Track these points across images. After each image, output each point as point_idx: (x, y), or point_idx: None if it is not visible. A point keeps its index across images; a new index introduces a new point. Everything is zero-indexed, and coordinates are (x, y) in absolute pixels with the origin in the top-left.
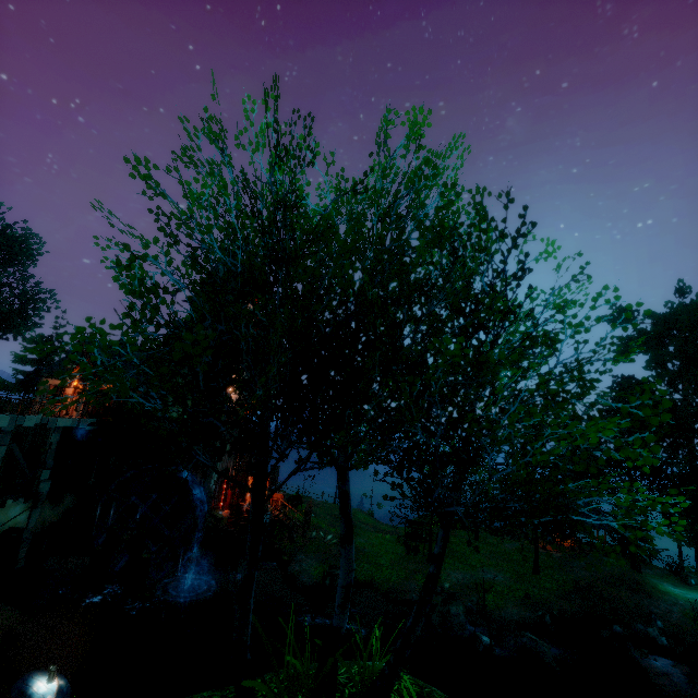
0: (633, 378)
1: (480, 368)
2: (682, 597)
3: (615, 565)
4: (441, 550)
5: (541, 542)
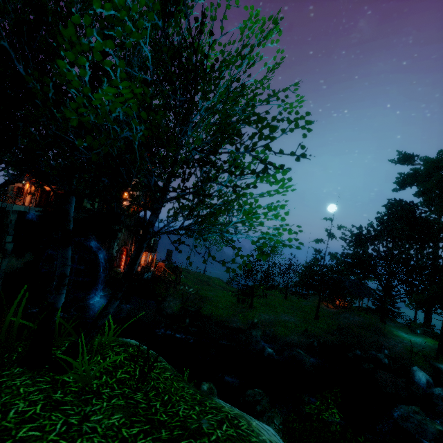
0: (402, 201)
1: (186, 123)
2: (407, 339)
3: (367, 318)
4: (134, 256)
5: (327, 303)
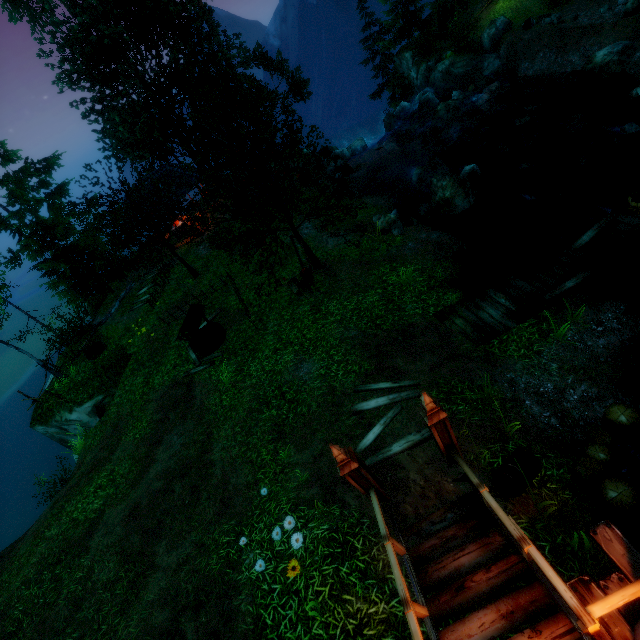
0: None
1: None
2: None
3: None
4: None
5: (178, 245)
